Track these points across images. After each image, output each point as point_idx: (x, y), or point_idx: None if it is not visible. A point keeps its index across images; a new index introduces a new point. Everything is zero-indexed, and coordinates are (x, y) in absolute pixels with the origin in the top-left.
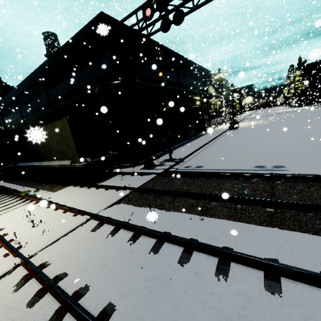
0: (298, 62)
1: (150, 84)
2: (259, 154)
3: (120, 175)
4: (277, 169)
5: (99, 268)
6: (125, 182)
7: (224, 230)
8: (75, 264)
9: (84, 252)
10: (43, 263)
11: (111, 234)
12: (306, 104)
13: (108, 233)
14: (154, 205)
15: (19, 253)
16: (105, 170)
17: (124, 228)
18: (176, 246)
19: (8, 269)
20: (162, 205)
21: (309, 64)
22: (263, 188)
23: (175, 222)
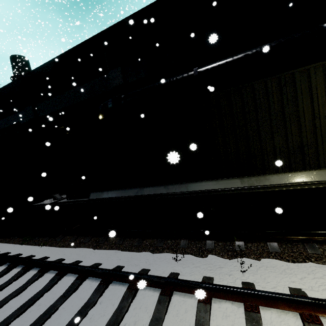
0: None
1: None
2: None
3: None
4: None
5: None
6: None
7: None
8: None
9: None
10: None
11: None
12: None
13: None
14: None
15: None
16: None
17: None
18: None
19: None
20: None
21: None
22: None
23: None
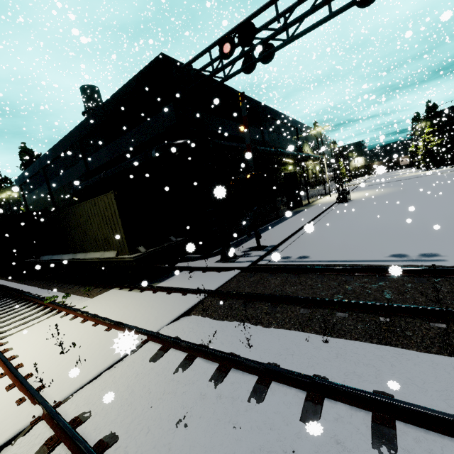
0: (427, 108)
1: (226, 143)
2: (391, 236)
3: (186, 272)
4: (427, 259)
5: (168, 426)
6: (195, 282)
7: (369, 360)
8: (128, 419)
9: (141, 397)
10: (78, 416)
11: (182, 367)
12: (444, 164)
13: (177, 365)
14: (244, 318)
15: (41, 397)
16: (163, 265)
17: (202, 357)
18: (292, 388)
19: (23, 425)
20: (257, 318)
21: (443, 111)
22: (414, 290)
23: (283, 347)
